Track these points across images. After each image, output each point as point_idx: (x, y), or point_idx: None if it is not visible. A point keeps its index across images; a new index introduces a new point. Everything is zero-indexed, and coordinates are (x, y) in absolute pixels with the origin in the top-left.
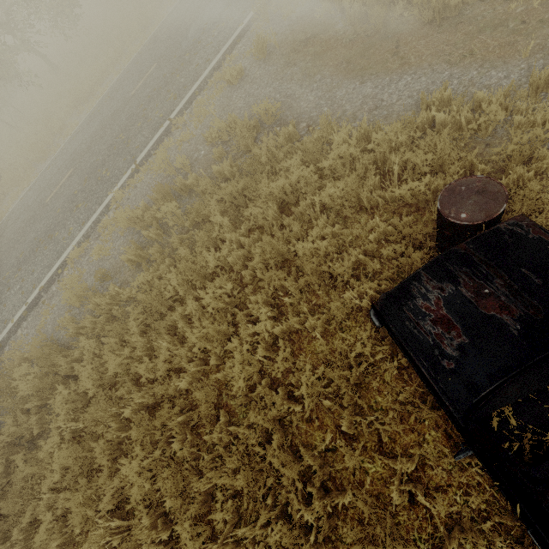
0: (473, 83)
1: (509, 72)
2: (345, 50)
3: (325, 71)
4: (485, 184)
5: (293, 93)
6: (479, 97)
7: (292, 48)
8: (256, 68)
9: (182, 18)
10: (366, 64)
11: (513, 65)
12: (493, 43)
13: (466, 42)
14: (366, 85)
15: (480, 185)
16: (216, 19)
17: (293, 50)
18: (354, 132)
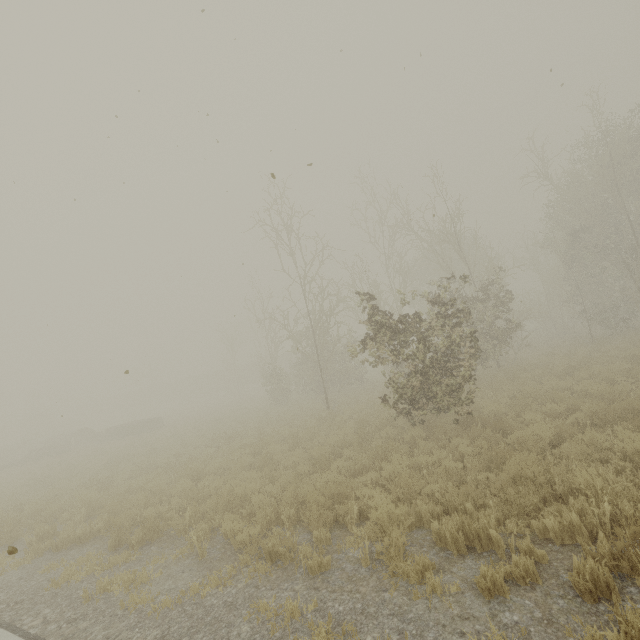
0: None
1: None
2: None
3: None
4: None
5: None
6: None
7: None
8: None
9: None
10: None
11: None
12: None
13: None
14: None
15: None
16: None
17: None
18: None
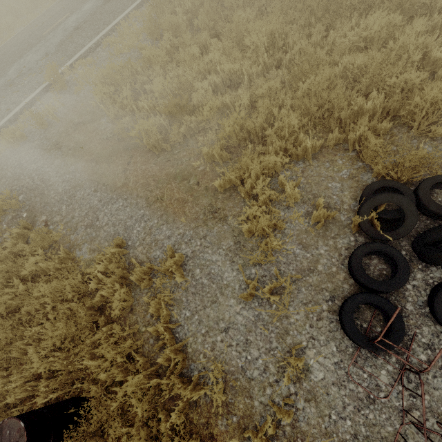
0: (150, 232)
1: (172, 232)
2: (100, 147)
3: (79, 164)
4: (21, 436)
5: (49, 178)
6: (134, 261)
7: (66, 128)
8: (37, 135)
9: (15, 48)
10: (106, 171)
11: (177, 226)
12: (176, 195)
13: (164, 184)
14: (96, 195)
15: (17, 436)
16: (33, 65)
17: (66, 130)
18: (44, 264)
